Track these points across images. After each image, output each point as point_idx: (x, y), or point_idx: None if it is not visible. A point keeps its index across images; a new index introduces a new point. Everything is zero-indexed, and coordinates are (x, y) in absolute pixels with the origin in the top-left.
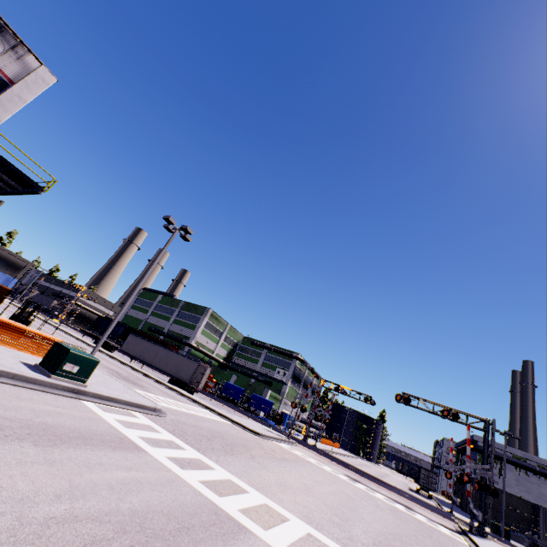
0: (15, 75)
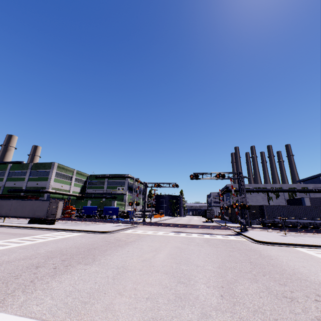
0: None
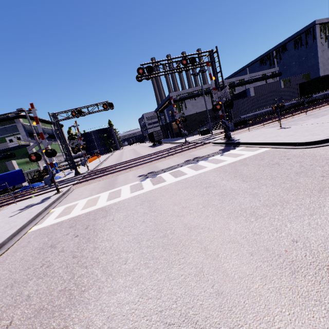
0: None
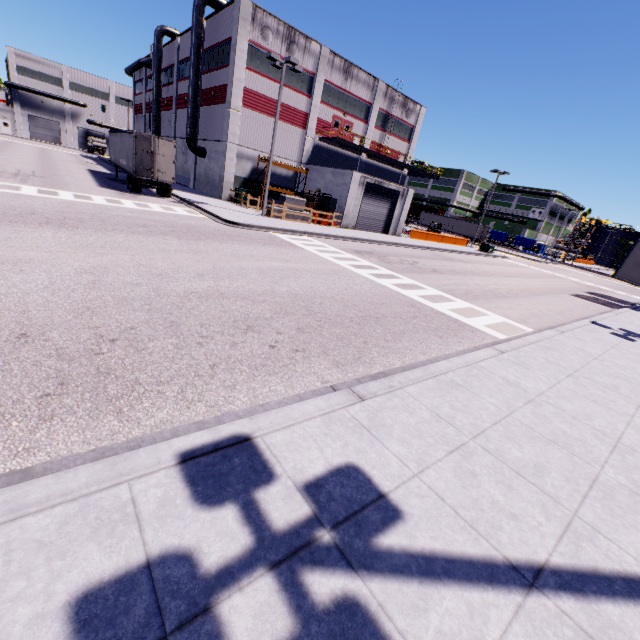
0: (414, 122)
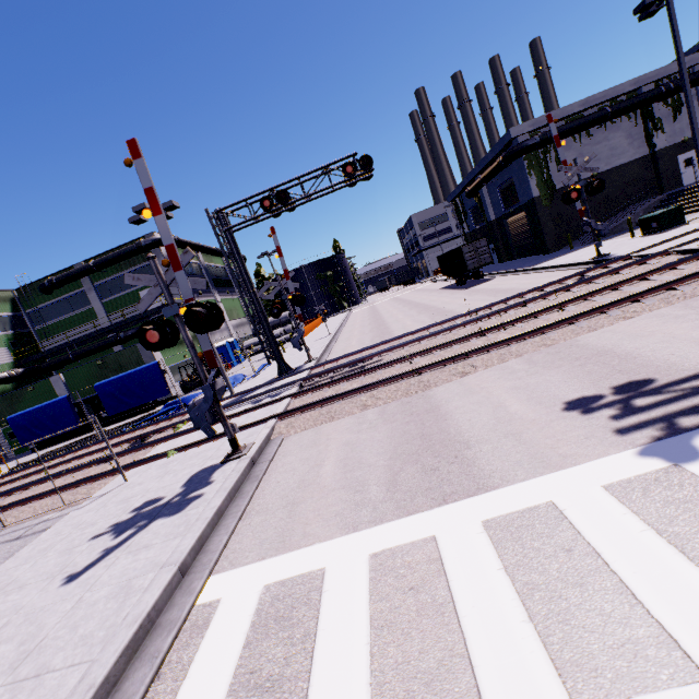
0: None
